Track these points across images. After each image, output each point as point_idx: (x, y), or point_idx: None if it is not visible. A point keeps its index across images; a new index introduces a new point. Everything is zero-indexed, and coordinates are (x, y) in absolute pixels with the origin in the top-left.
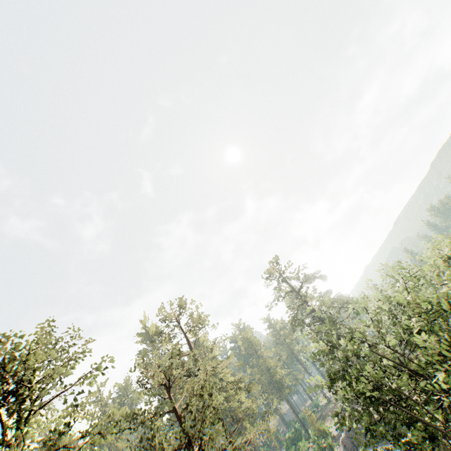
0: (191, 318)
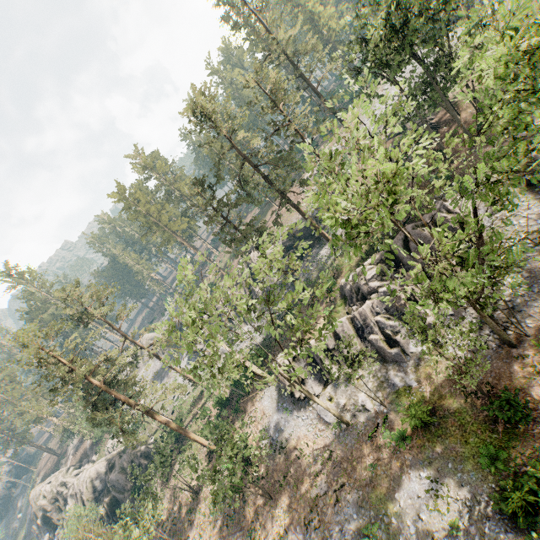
0: None
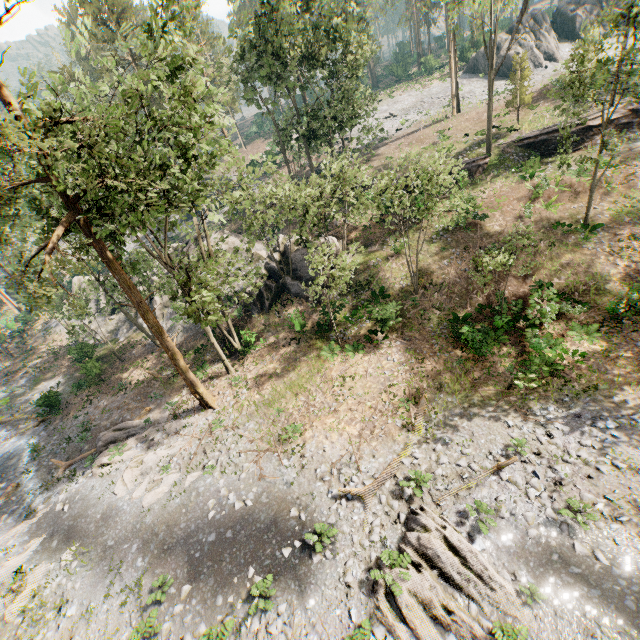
0: None
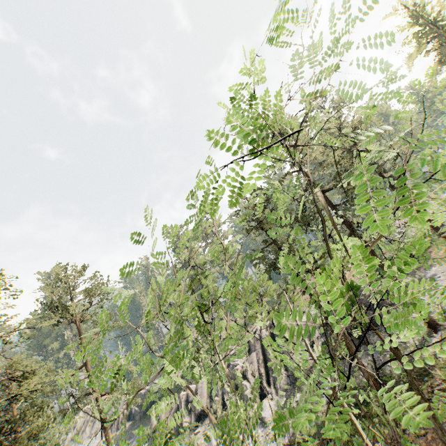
0: (332, 101)
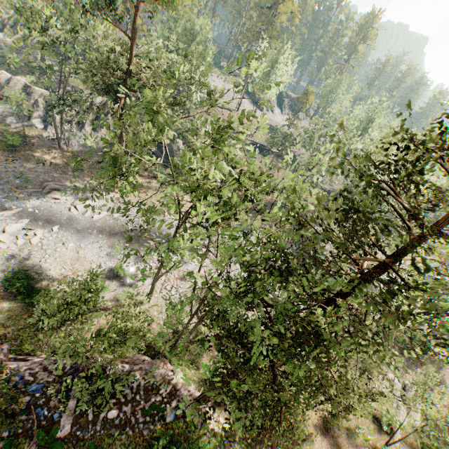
0: None
